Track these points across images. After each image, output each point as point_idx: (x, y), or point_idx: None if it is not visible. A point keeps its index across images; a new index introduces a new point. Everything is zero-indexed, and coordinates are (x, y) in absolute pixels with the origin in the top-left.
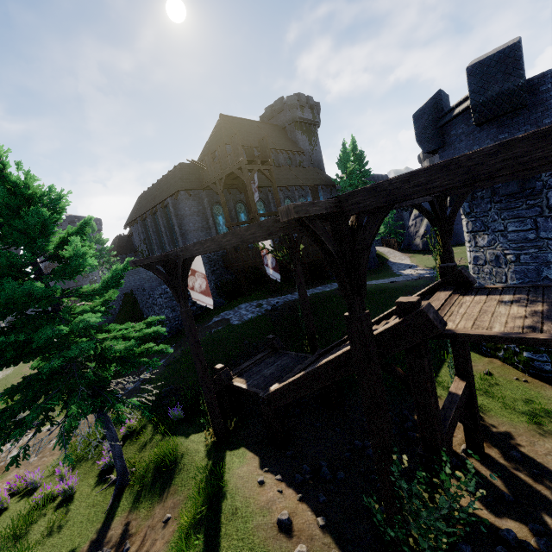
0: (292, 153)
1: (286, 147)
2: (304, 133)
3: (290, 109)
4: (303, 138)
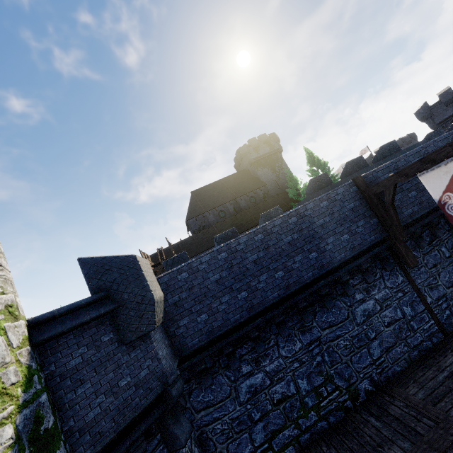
0: (253, 193)
1: (246, 191)
2: (265, 166)
3: (244, 156)
4: (264, 172)
